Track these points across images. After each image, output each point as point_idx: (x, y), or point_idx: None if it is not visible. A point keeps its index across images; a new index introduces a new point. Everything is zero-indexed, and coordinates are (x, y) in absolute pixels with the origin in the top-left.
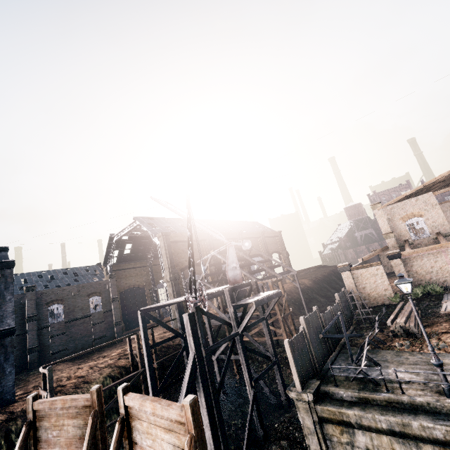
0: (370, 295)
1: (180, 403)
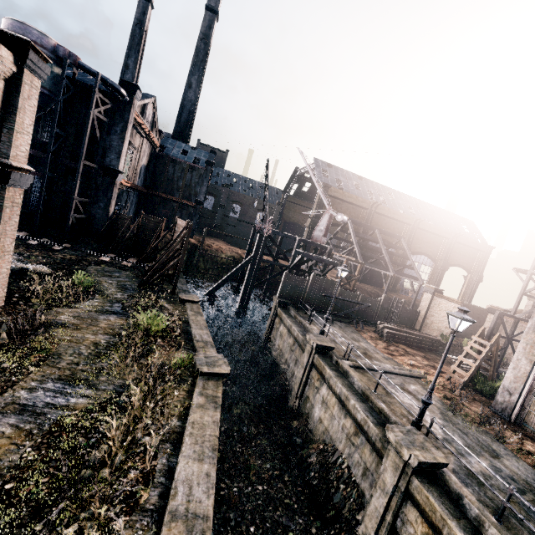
0: (432, 324)
1: (234, 270)
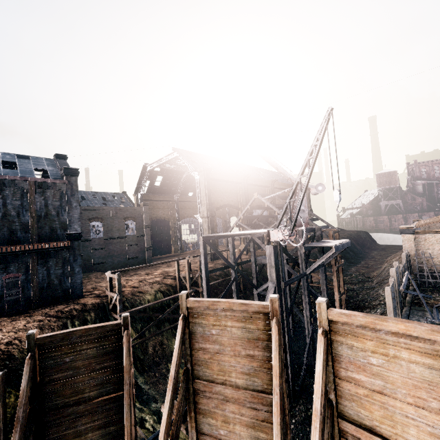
0: (429, 261)
1: None
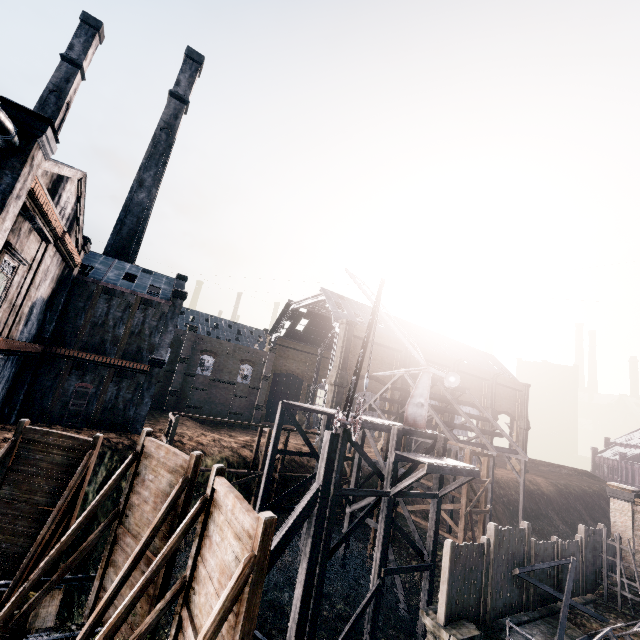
0: None
1: (280, 532)
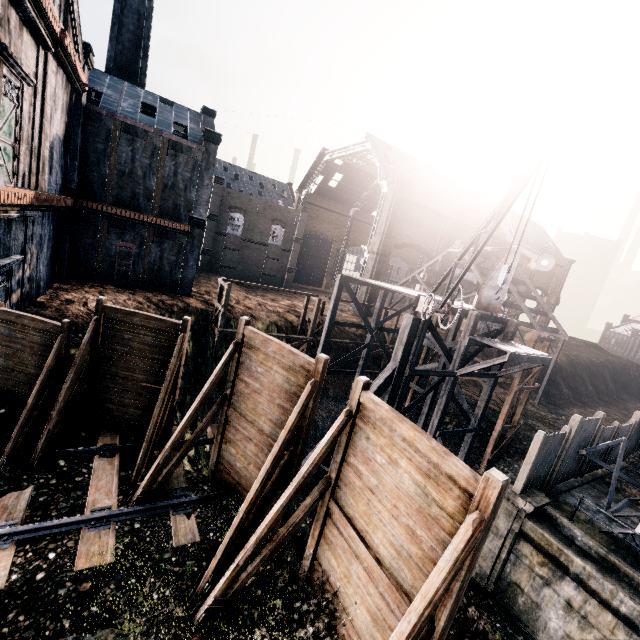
0: None
1: None
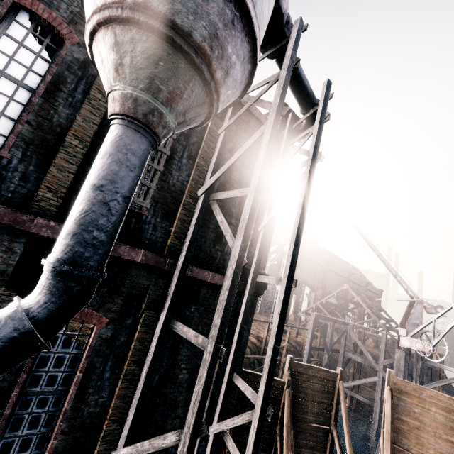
0: None
1: None
